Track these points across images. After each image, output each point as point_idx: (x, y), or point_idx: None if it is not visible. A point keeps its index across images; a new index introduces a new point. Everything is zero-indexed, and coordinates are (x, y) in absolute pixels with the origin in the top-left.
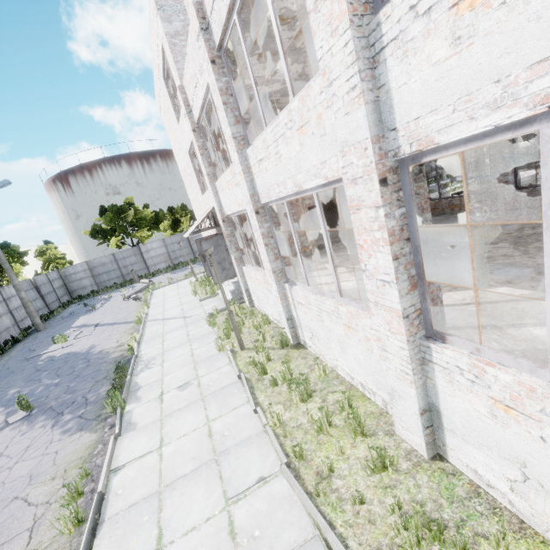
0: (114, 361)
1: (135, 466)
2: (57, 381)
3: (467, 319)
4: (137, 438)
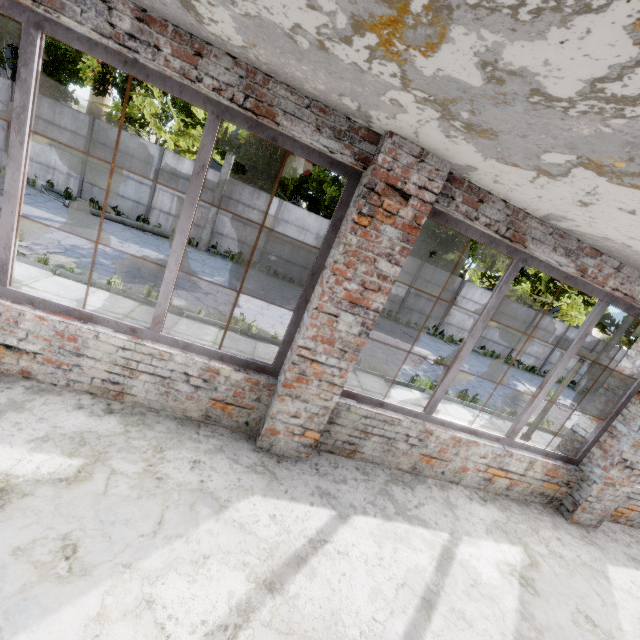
0: (495, 405)
1: (353, 377)
2: (472, 379)
3: (327, 592)
4: (377, 383)
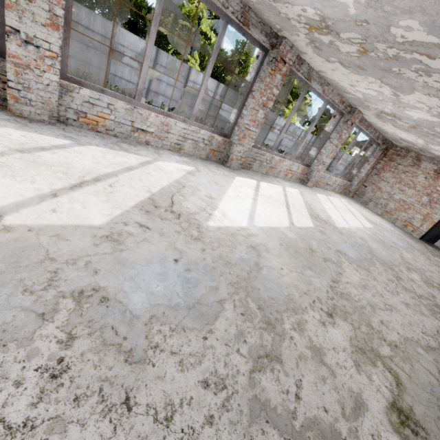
0: None
1: None
2: None
3: (267, 192)
4: None
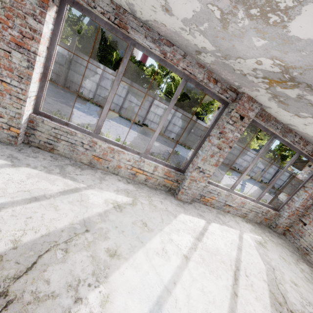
0: None
1: None
2: None
3: None
4: None
